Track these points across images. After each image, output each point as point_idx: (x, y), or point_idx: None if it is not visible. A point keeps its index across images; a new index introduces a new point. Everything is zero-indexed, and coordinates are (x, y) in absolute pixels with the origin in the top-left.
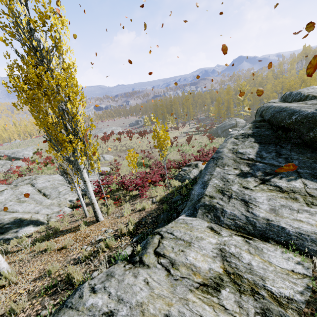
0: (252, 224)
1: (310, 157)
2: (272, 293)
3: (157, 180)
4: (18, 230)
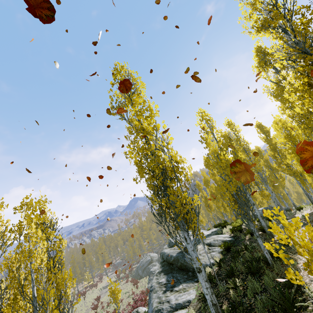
0: (172, 307)
1: (182, 273)
2: None
3: None
4: None
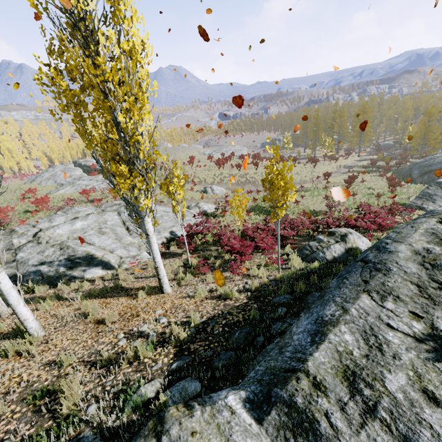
0: None
1: None
2: None
3: (268, 247)
4: (86, 269)
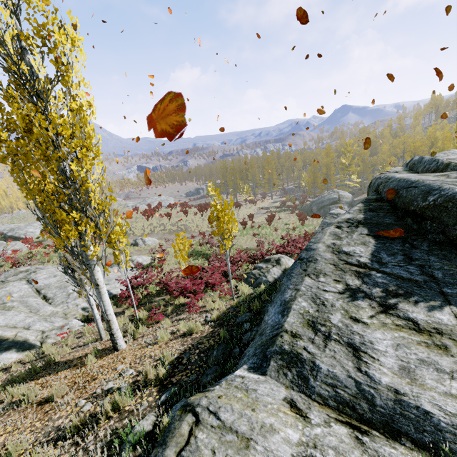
0: (367, 398)
1: None
2: None
3: (217, 282)
4: None
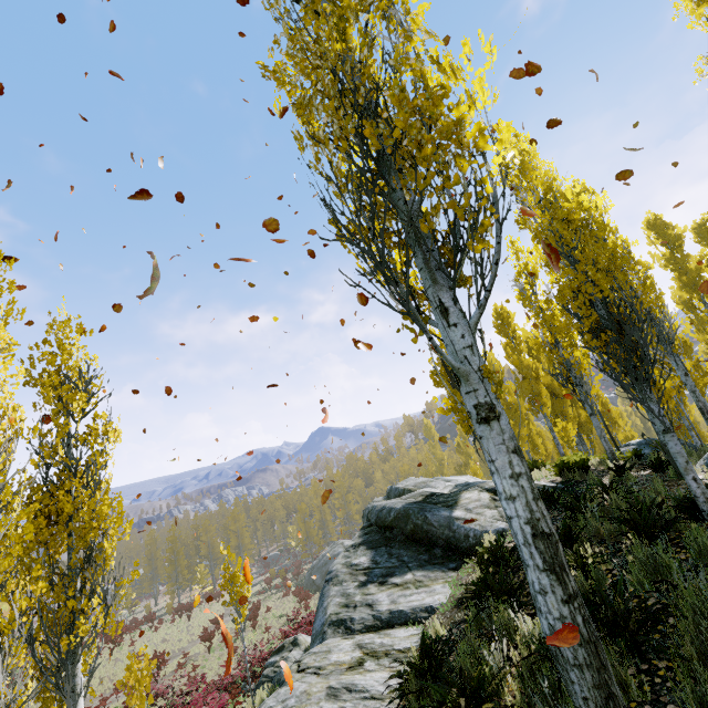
0: (379, 619)
1: (415, 550)
2: (399, 649)
3: (217, 706)
4: None
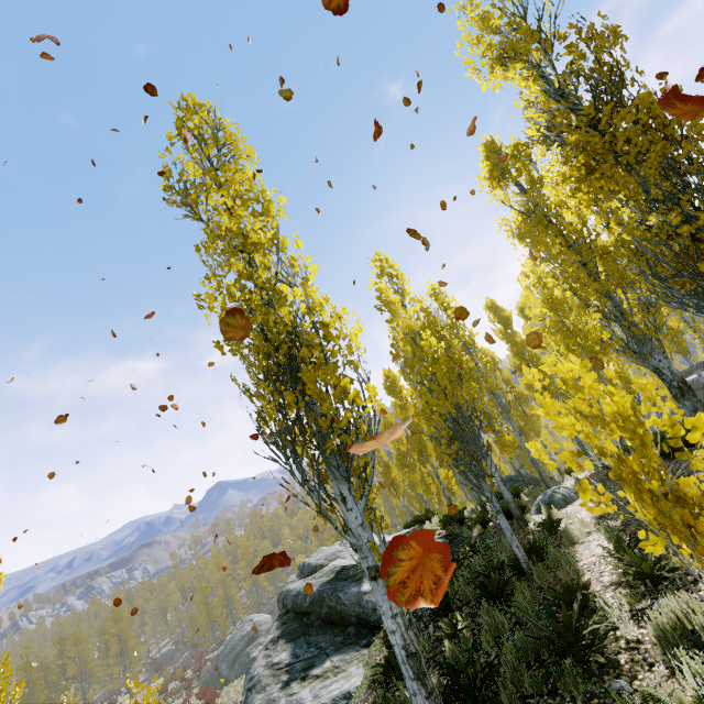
0: None
1: (331, 633)
2: None
3: None
4: None
